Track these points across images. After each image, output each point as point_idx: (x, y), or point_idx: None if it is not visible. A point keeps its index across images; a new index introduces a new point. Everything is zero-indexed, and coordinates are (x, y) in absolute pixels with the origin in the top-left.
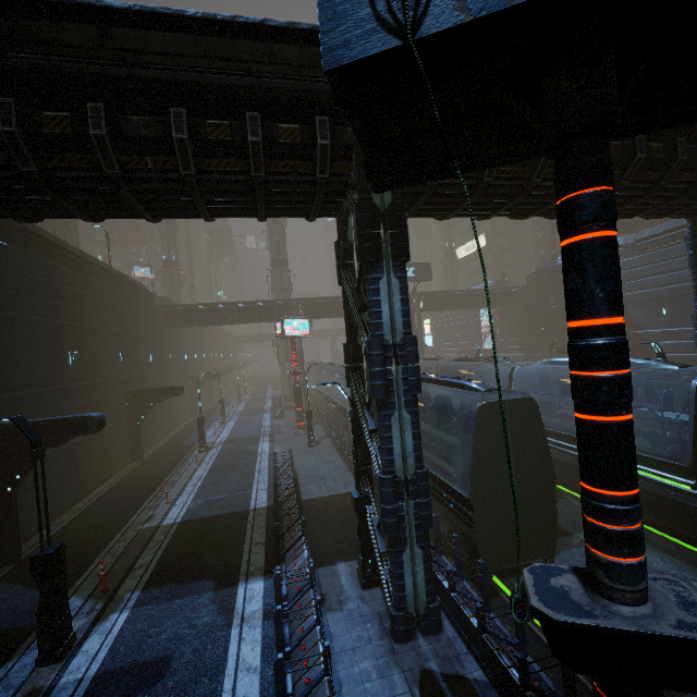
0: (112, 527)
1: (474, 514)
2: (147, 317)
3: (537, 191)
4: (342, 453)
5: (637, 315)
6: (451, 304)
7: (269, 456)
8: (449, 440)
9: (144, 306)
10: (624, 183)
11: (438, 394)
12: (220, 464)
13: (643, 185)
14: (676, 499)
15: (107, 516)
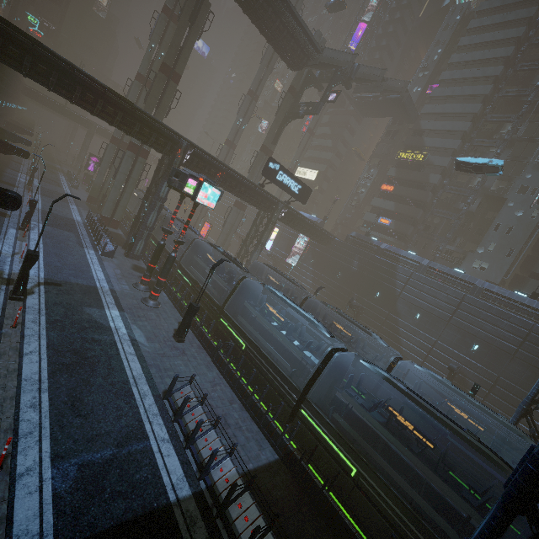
0: None
1: None
2: None
3: None
4: (230, 376)
5: (402, 308)
6: (298, 226)
7: (134, 348)
8: (472, 515)
9: None
10: None
11: (391, 397)
12: (63, 347)
13: None
14: (507, 535)
15: None
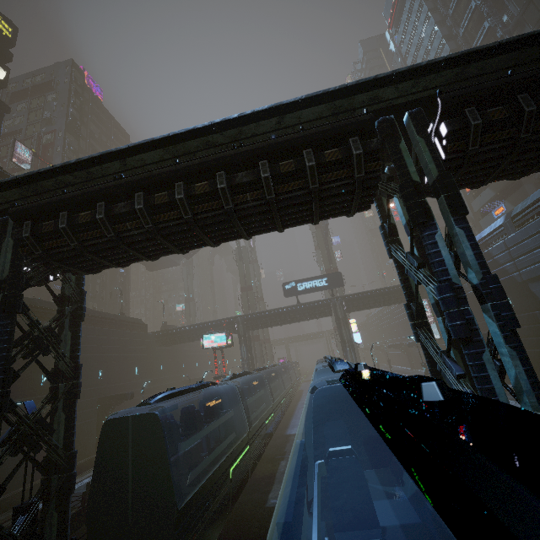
0: (4, 510)
1: (87, 539)
2: (135, 342)
3: (129, 239)
4: None
5: None
6: (373, 302)
7: None
8: None
9: (132, 335)
10: (190, 217)
11: None
12: None
13: (217, 212)
14: None
15: (16, 500)
